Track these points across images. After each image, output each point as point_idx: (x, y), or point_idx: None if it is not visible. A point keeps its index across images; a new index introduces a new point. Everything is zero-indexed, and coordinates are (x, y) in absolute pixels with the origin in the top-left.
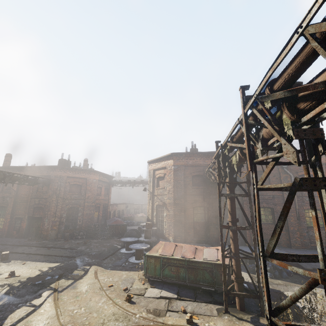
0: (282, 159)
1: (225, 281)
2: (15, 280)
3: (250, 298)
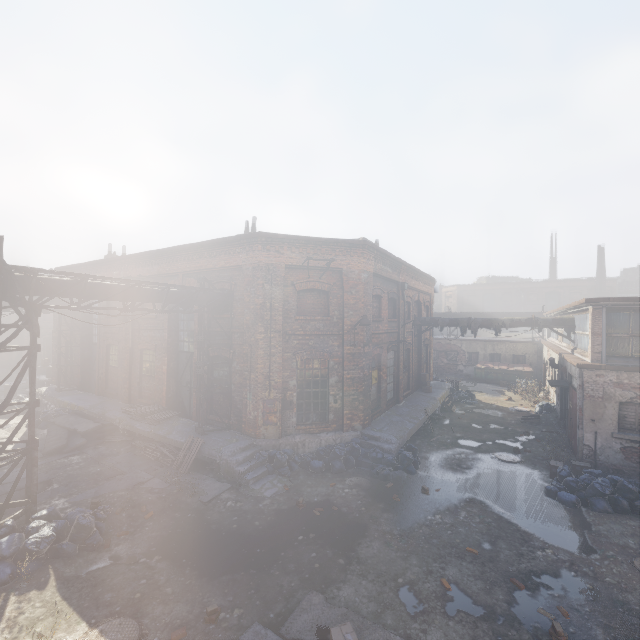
0: (127, 271)
1: None
2: None
3: None
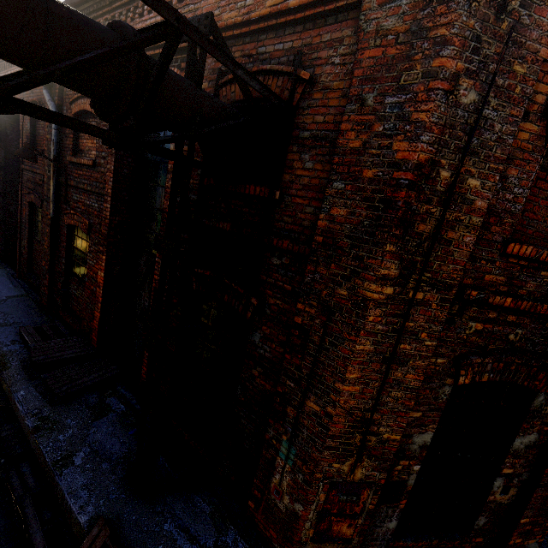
0: None
1: None
2: None
3: None
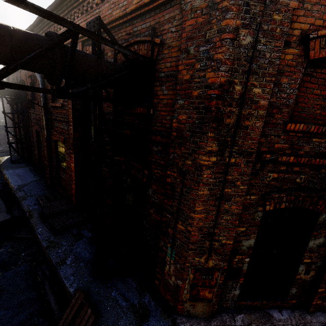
0: None
1: None
2: None
3: None
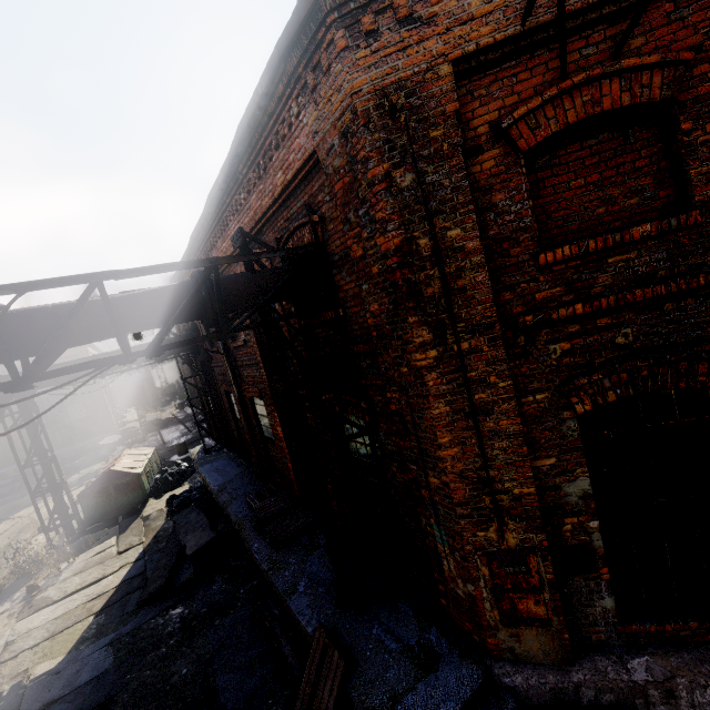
0: None
1: (48, 510)
2: (98, 468)
3: (97, 531)
